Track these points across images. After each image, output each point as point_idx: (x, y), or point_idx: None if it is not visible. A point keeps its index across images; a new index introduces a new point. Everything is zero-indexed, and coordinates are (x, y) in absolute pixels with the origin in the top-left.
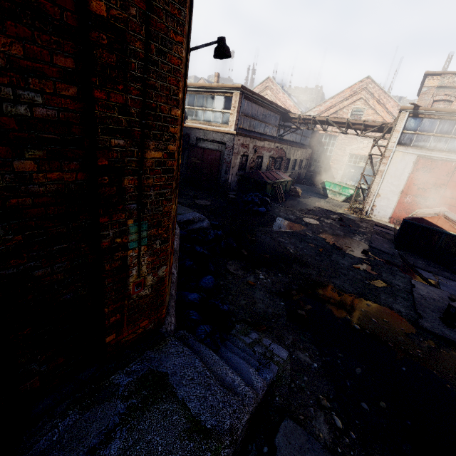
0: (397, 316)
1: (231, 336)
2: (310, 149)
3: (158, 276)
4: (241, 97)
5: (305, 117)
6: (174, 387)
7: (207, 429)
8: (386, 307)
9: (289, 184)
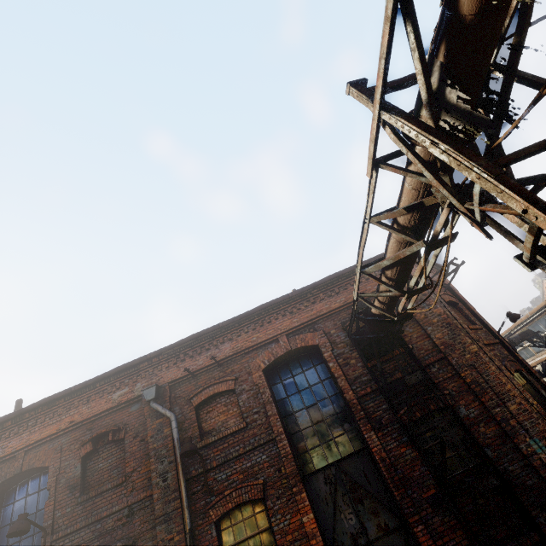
0: None
1: None
2: None
3: None
4: None
5: None
6: None
7: None
8: None
9: None
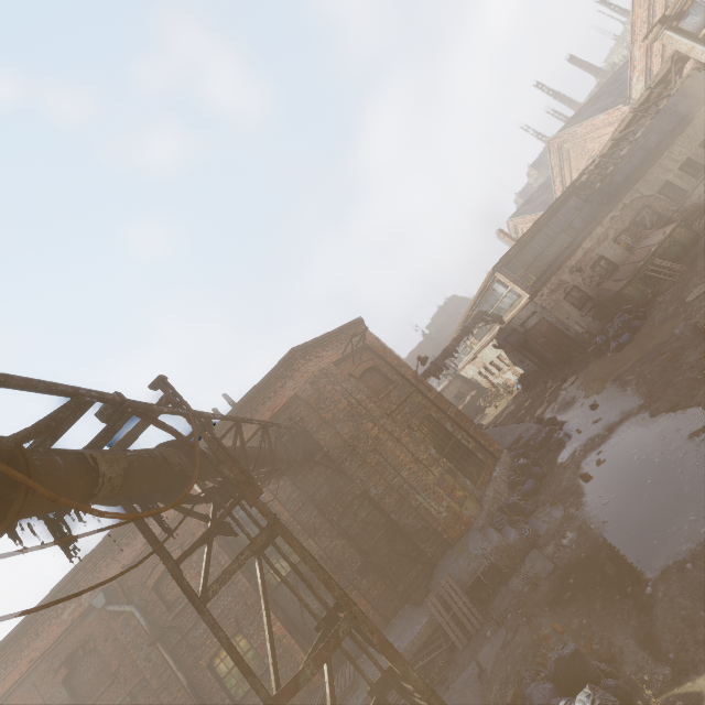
0: (699, 413)
1: (531, 517)
2: (704, 107)
3: (444, 506)
4: (503, 272)
5: (595, 164)
6: (467, 546)
7: (473, 555)
8: (694, 407)
9: (680, 231)
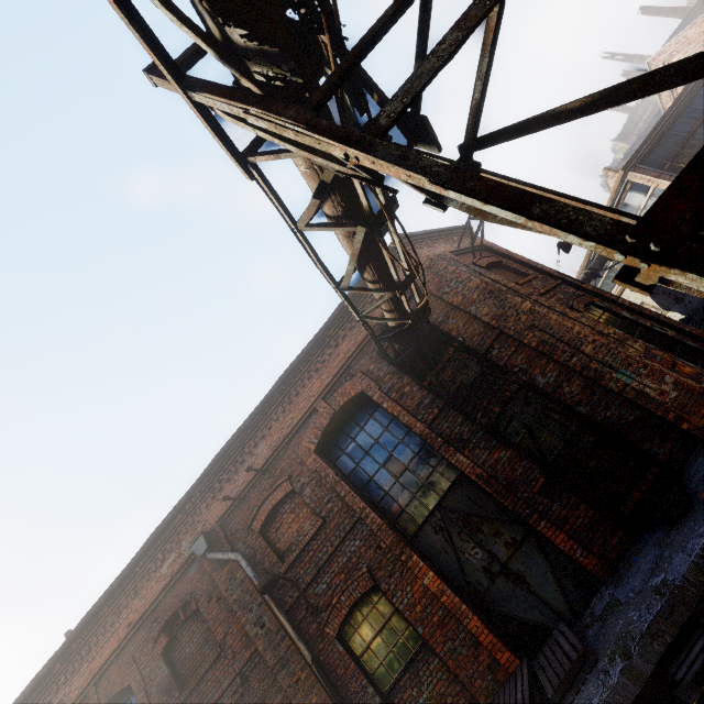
0: None
1: None
2: None
3: (669, 383)
4: (639, 170)
5: None
6: None
7: None
8: None
9: None
